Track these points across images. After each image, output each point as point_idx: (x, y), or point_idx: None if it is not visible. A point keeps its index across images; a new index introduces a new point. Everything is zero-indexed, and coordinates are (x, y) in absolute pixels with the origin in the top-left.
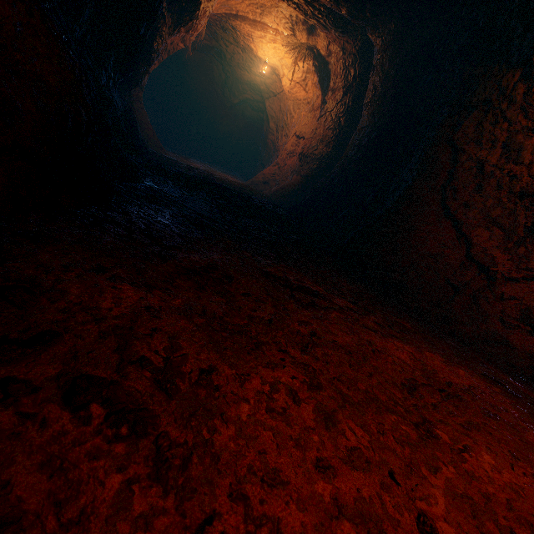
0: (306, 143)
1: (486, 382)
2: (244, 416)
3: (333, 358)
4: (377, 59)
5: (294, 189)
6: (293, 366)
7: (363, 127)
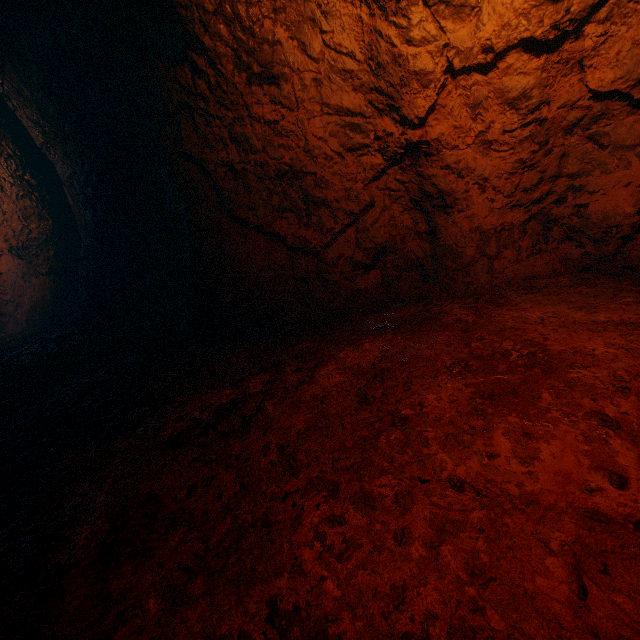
0: (5, 232)
1: (381, 336)
2: (337, 593)
3: (313, 447)
4: (1, 84)
5: (54, 298)
6: (305, 497)
7: (69, 176)
